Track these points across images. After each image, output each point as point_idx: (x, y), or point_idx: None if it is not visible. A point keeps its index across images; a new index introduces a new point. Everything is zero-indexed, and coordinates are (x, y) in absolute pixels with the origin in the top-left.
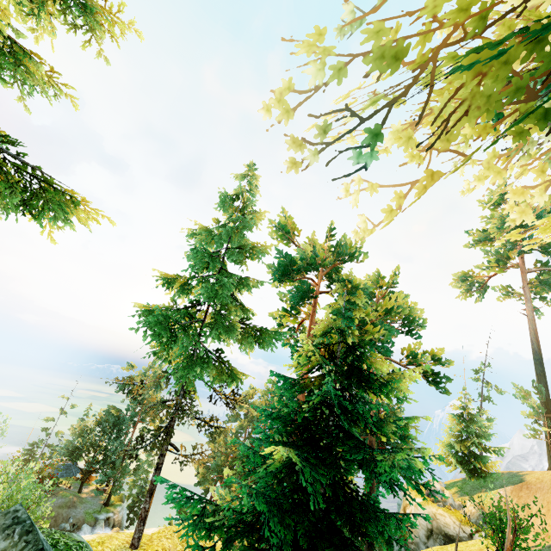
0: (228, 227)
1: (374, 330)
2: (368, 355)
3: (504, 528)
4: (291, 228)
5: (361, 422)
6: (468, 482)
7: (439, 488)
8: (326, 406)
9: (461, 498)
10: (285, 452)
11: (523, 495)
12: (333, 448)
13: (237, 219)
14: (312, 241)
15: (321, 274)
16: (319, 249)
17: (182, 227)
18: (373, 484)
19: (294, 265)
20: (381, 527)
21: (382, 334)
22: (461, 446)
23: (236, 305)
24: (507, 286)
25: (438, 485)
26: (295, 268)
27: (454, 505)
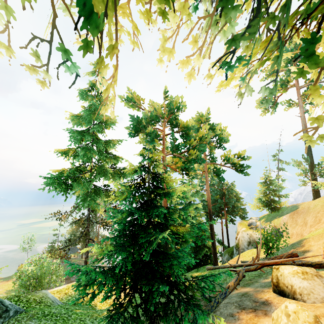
0: (86, 112)
1: (194, 152)
2: (165, 176)
3: (268, 241)
4: (137, 99)
5: (159, 216)
6: (271, 214)
7: (254, 221)
8: (142, 211)
9: (265, 224)
10: (98, 248)
11: (294, 217)
12: (143, 234)
13: (90, 105)
14: (152, 104)
15: (164, 123)
16: (158, 108)
17: (65, 117)
18: (213, 229)
19: (141, 124)
20: (172, 266)
21: (197, 154)
22: (266, 198)
23: (109, 157)
24: (289, 100)
25: (255, 219)
26: (141, 125)
27: (262, 228)
